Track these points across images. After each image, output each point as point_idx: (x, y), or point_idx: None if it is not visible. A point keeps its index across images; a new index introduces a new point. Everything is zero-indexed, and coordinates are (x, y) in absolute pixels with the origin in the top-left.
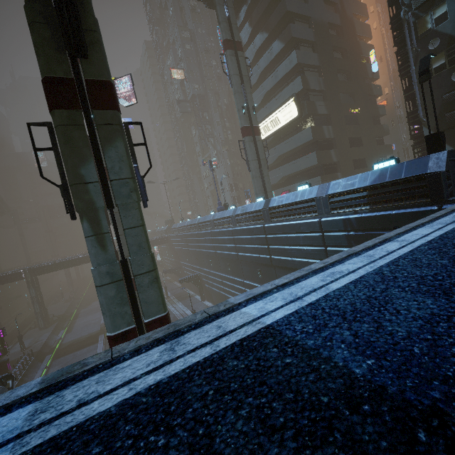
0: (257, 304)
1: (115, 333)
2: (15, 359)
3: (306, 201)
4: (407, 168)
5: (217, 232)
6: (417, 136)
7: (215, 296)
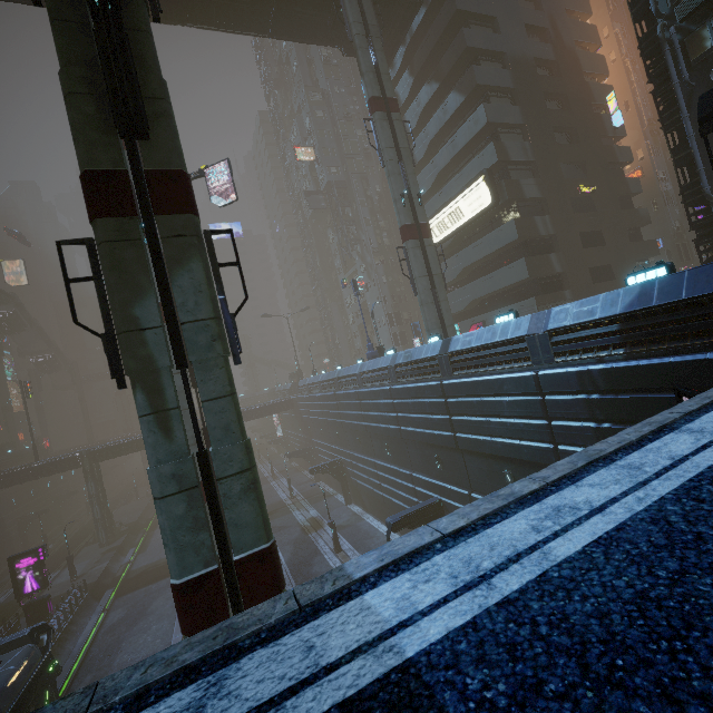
0: (398, 584)
1: (184, 579)
2: (62, 594)
3: (511, 342)
4: (690, 282)
5: (368, 393)
6: (703, 223)
7: (368, 496)
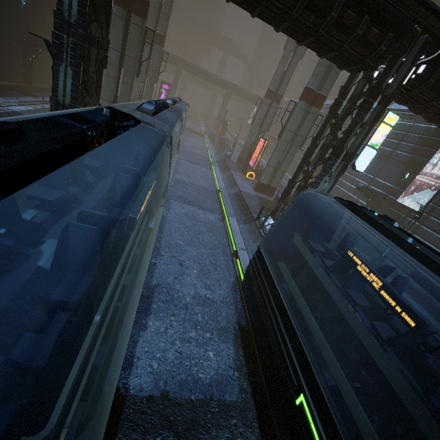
0: None
1: (310, 87)
2: None
3: None
4: None
5: None
6: None
7: None
